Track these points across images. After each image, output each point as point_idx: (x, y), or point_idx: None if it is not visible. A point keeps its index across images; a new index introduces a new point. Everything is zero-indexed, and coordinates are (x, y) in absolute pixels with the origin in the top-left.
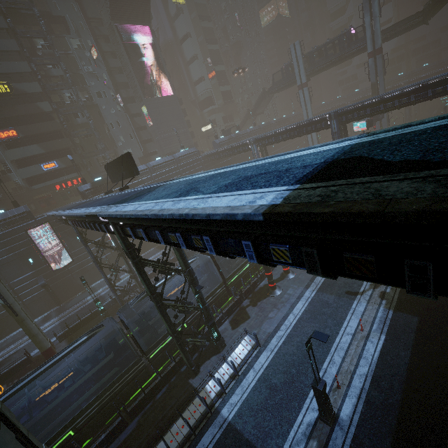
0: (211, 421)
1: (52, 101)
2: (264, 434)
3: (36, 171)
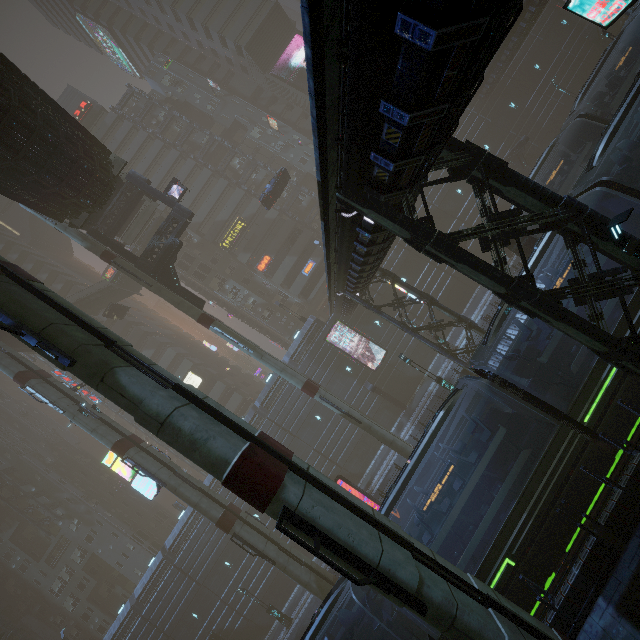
0: None
1: (274, 206)
2: None
3: (302, 281)
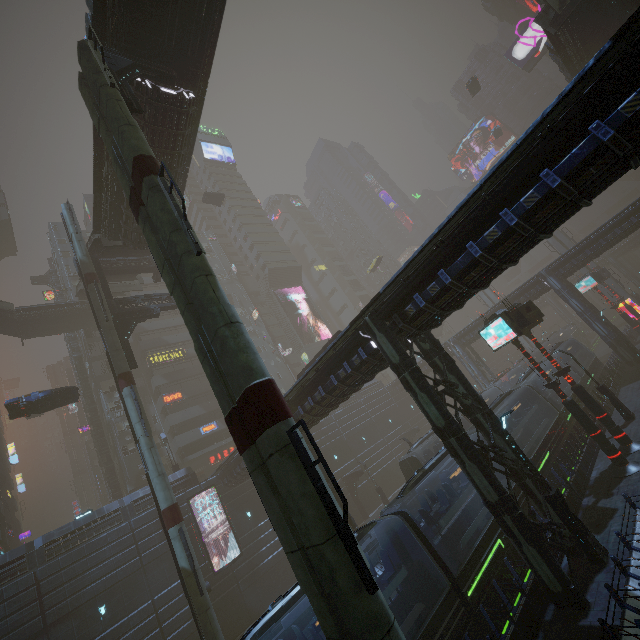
0: None
1: None
2: None
3: (194, 436)
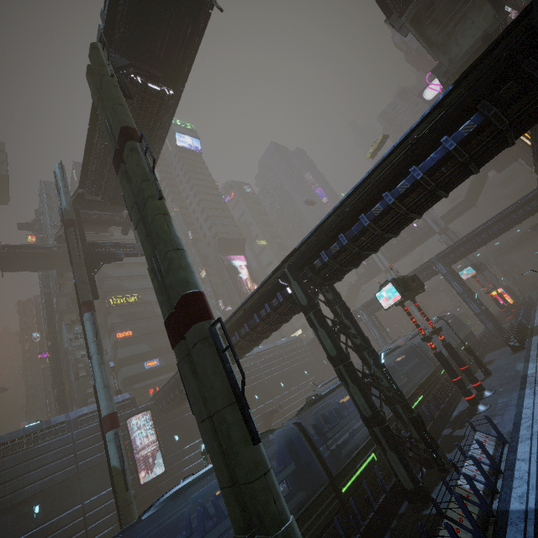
0: (501, 523)
1: None
2: None
3: (138, 369)
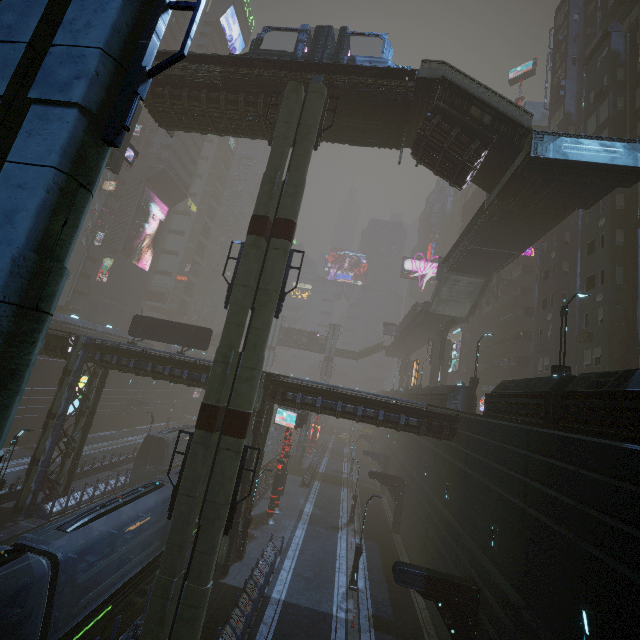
0: (266, 602)
1: None
2: (317, 602)
3: None
